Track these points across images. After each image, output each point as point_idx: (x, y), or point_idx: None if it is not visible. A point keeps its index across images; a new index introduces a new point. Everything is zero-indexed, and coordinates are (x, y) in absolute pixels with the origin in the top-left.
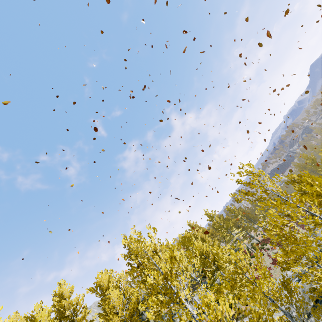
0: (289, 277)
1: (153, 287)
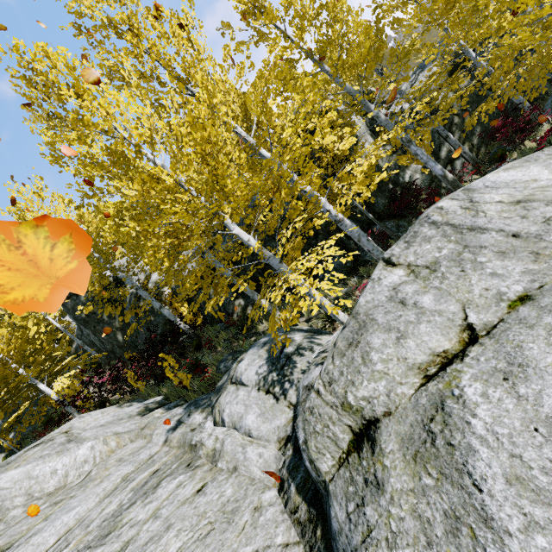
0: None
1: (243, 3)
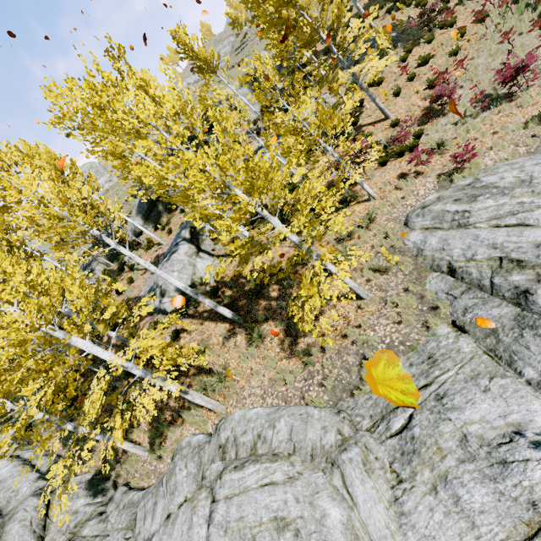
0: (536, 274)
1: None
